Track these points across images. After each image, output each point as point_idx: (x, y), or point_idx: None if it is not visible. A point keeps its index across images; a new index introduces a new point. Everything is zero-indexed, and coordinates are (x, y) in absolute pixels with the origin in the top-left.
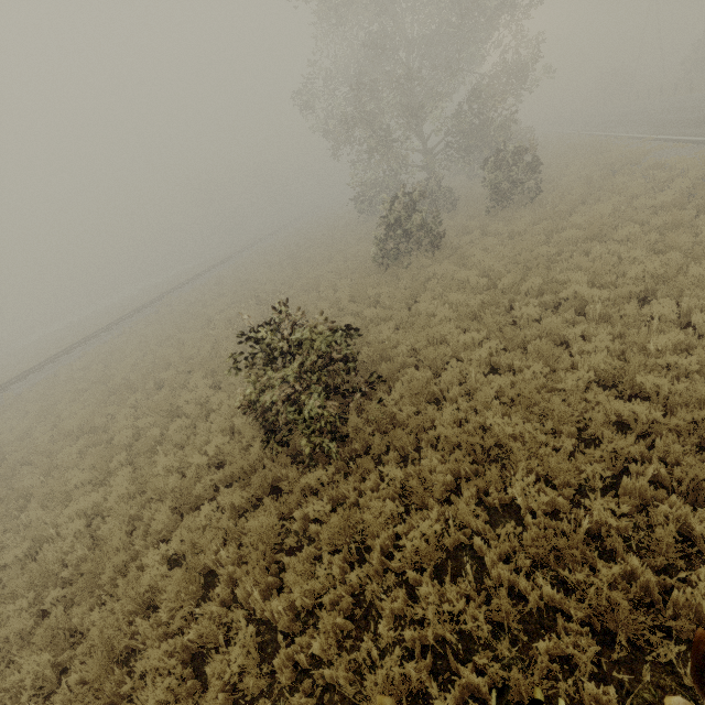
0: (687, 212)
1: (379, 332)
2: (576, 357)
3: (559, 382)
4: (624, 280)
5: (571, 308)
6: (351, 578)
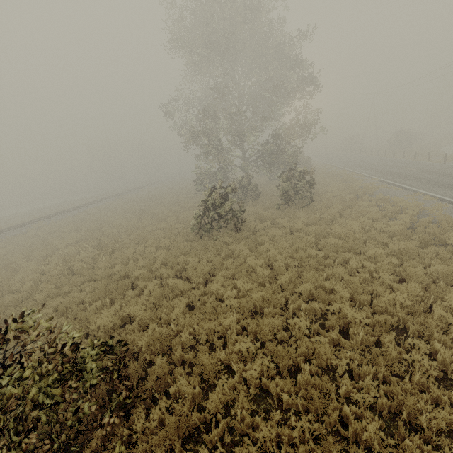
0: (413, 242)
1: (174, 305)
2: (345, 407)
3: (327, 447)
4: (378, 301)
5: (336, 325)
6: None
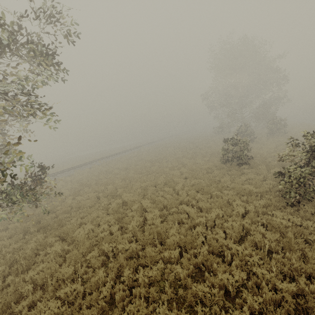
0: None
1: None
2: None
3: None
4: None
5: None
6: (260, 176)
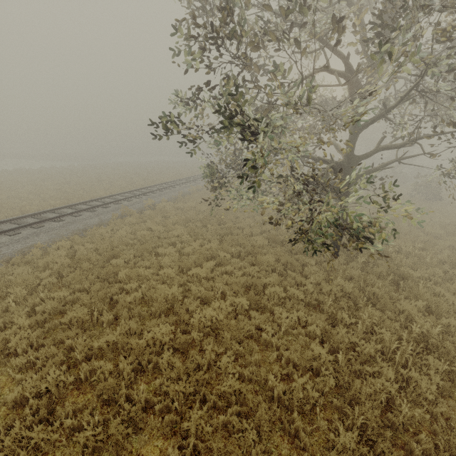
0: None
1: None
2: None
3: None
4: None
5: None
6: None
